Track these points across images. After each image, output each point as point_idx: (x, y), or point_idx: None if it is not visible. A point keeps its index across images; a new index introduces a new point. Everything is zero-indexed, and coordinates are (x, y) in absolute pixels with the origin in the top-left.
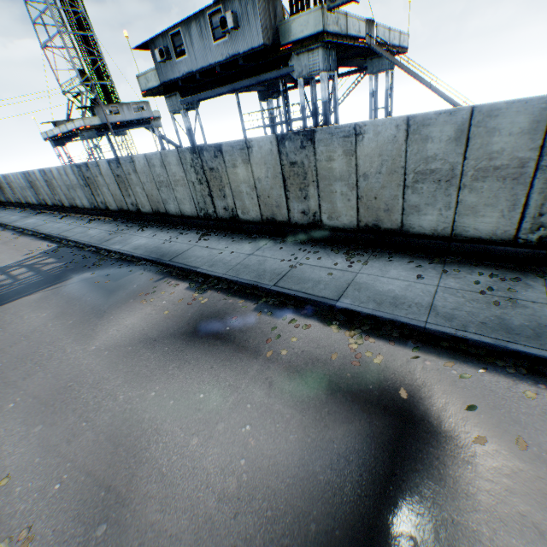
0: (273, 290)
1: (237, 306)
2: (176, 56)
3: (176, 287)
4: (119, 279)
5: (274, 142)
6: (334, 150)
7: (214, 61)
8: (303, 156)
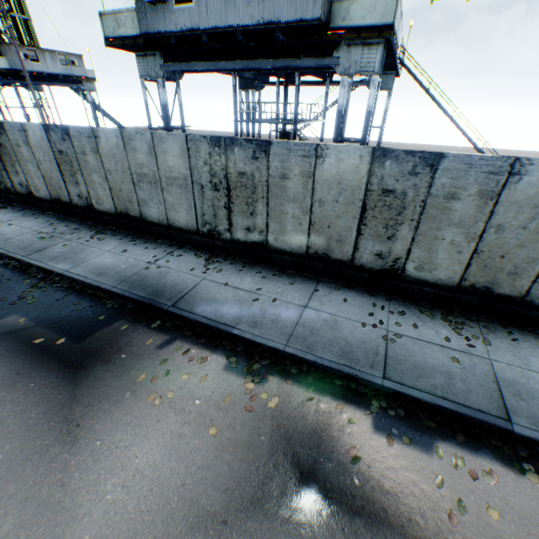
0: (389, 387)
1: (339, 418)
2: (175, 1)
3: (205, 364)
4: (84, 337)
5: (367, 157)
6: (464, 187)
7: (236, 23)
8: (409, 185)
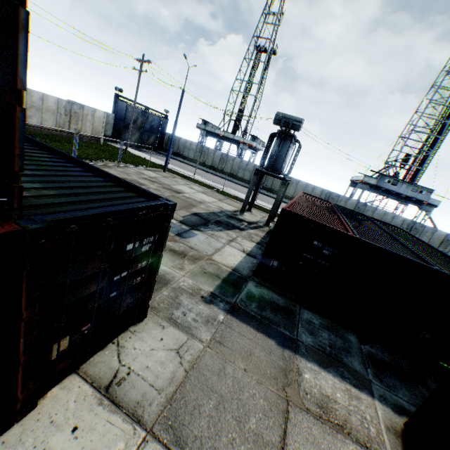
0: None
1: None
2: (390, 184)
3: None
4: None
5: (445, 233)
6: None
7: (405, 194)
8: None
